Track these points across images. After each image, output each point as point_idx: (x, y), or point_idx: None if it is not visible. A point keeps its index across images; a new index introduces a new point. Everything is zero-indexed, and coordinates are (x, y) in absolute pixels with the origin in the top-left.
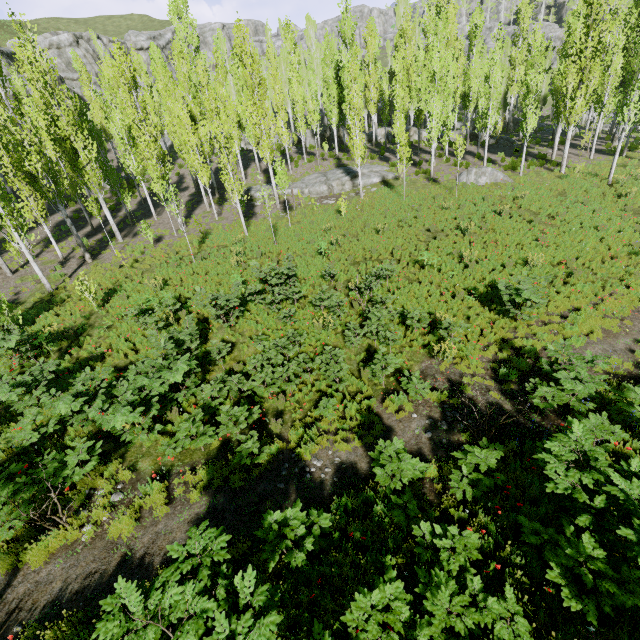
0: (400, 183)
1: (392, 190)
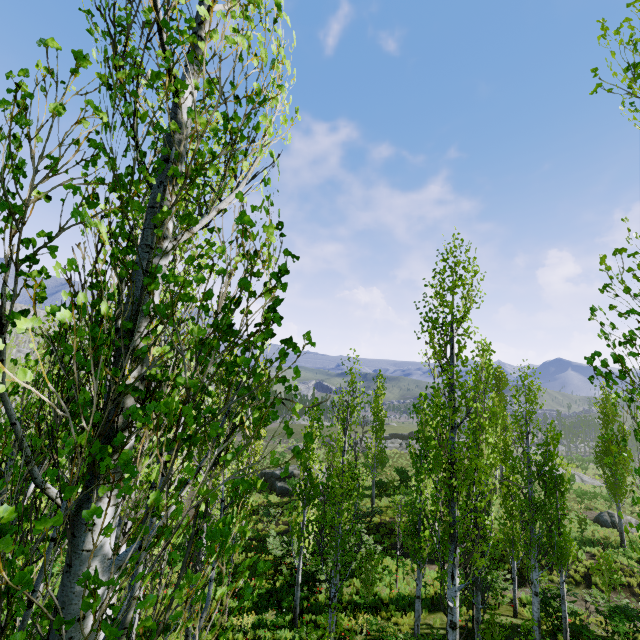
0: None
1: None
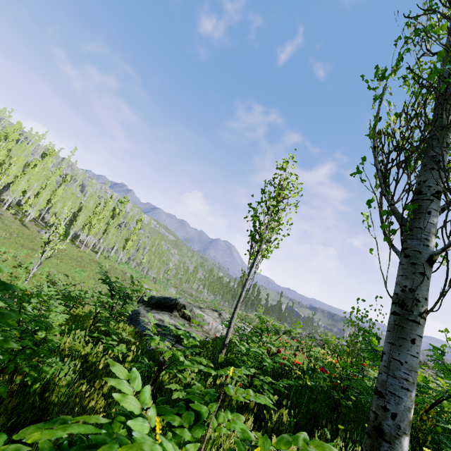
0: (5, 218)
1: (0, 219)
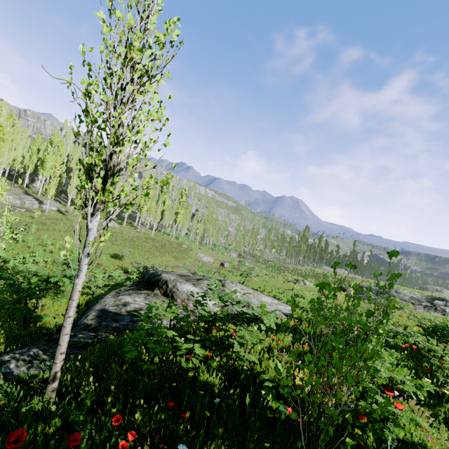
0: (69, 214)
1: (65, 216)
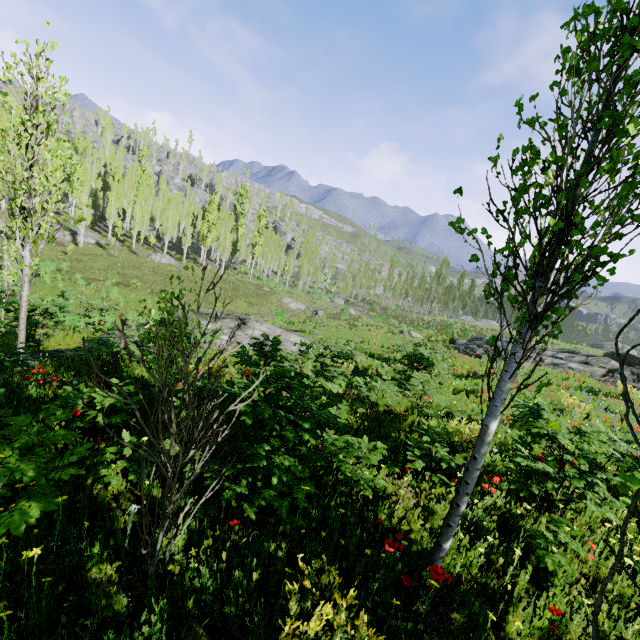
0: (111, 248)
1: (106, 250)
